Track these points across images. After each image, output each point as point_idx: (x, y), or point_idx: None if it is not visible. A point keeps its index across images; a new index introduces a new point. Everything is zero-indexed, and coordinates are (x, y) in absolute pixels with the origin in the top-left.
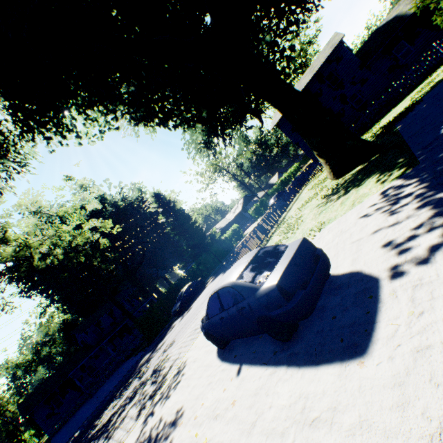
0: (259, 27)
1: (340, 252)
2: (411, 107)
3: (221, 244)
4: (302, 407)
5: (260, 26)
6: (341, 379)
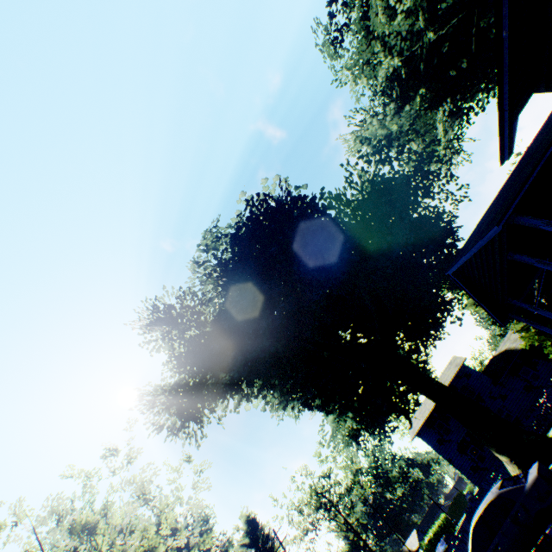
0: (396, 345)
1: None
2: None
3: None
4: None
5: (396, 345)
6: None
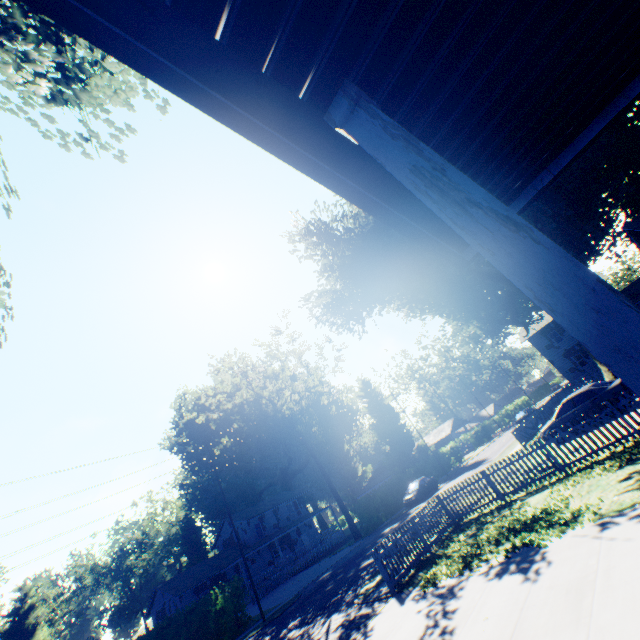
0: None
1: None
2: None
3: (437, 458)
4: None
5: None
6: None
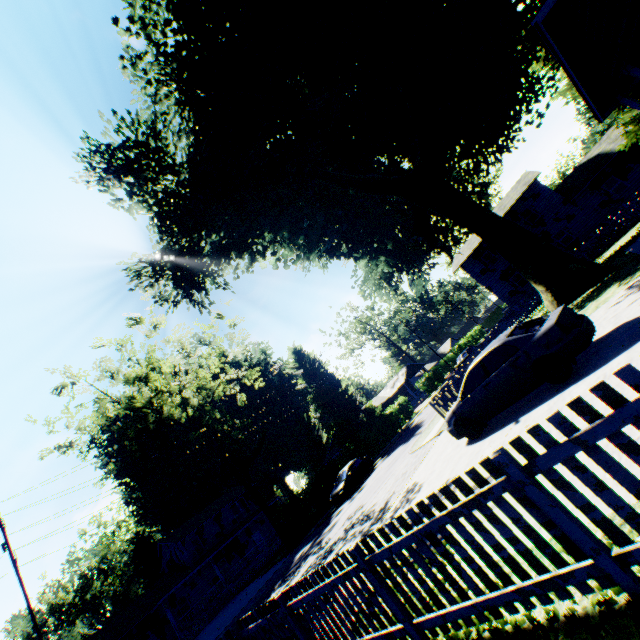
0: (449, 167)
1: (598, 329)
2: (639, 233)
3: (384, 421)
4: (602, 377)
5: (449, 166)
6: (630, 352)
